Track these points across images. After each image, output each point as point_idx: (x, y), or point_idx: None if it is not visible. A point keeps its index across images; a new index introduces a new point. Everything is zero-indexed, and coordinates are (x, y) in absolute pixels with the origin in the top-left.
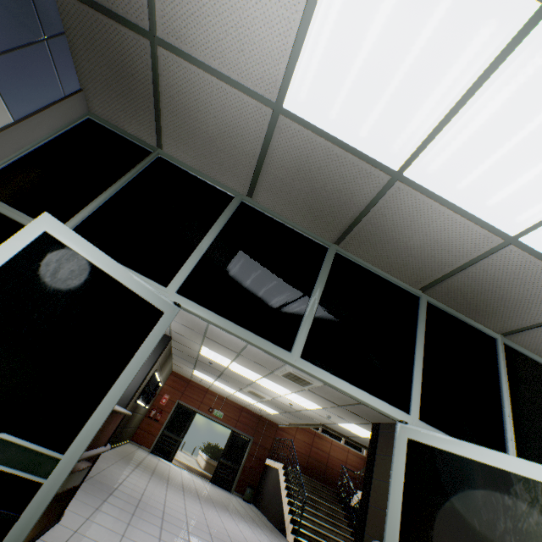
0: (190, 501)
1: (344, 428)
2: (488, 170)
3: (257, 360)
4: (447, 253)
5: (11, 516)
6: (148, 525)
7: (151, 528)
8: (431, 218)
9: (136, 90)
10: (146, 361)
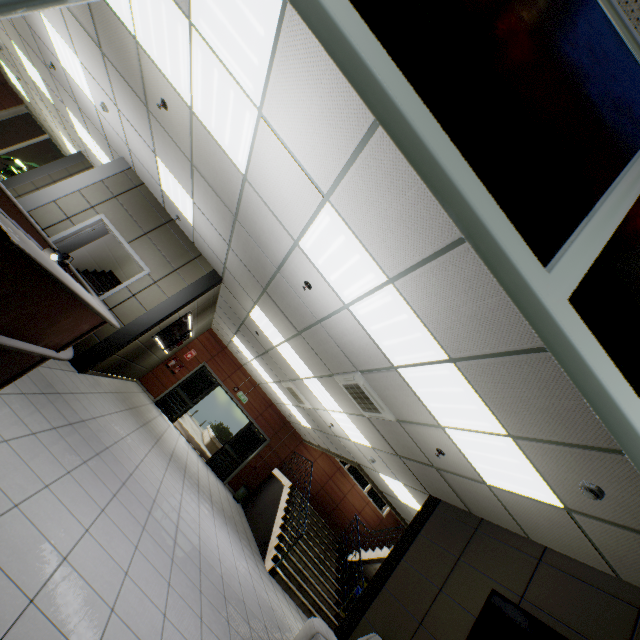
0: (172, 475)
1: (383, 481)
2: None
3: (320, 351)
4: None
5: None
6: (97, 485)
7: (99, 490)
8: None
9: None
10: (182, 293)
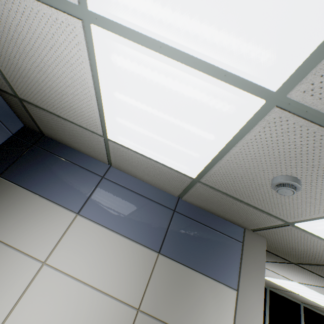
0: None
1: None
2: None
3: None
4: (312, 303)
5: None
6: None
7: None
8: (307, 299)
9: None
10: None
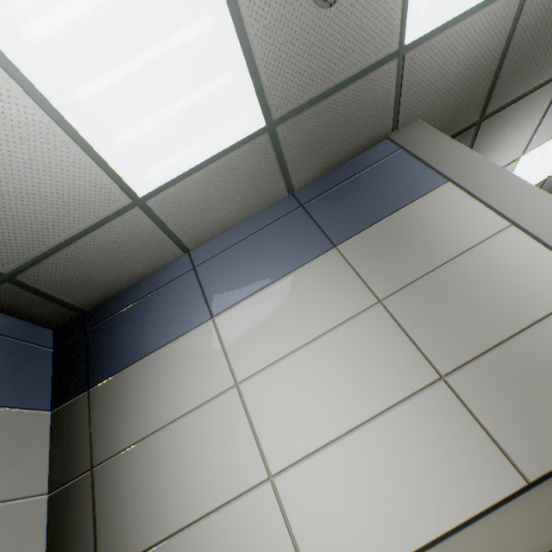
0: None
1: None
2: None
3: None
4: None
5: None
6: None
7: None
8: None
9: None
10: None
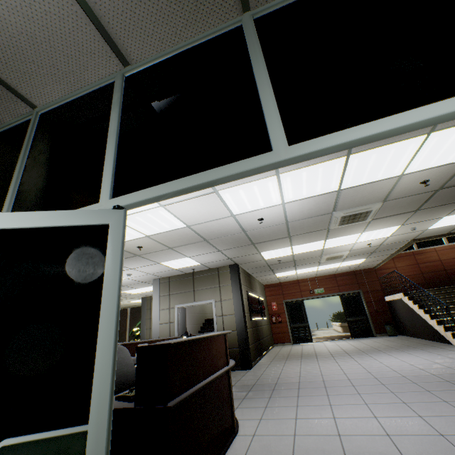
0: (343, 361)
1: (437, 229)
2: None
3: (307, 230)
4: None
5: None
6: (314, 399)
7: (318, 400)
8: None
9: None
10: (233, 290)
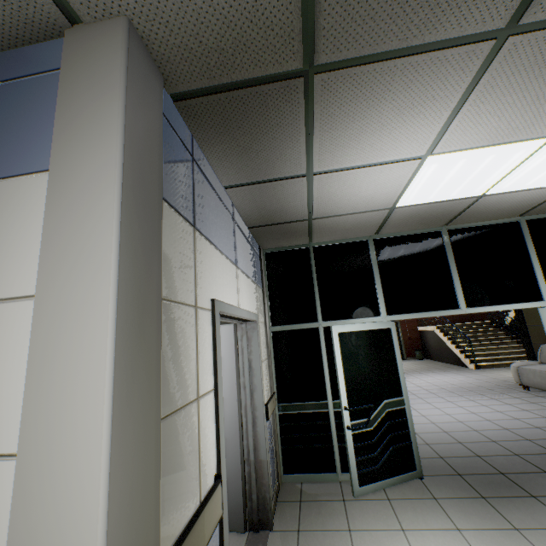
0: None
1: None
2: (544, 175)
3: None
4: (531, 201)
5: (405, 419)
6: None
7: None
8: (512, 197)
9: (296, 234)
10: None
